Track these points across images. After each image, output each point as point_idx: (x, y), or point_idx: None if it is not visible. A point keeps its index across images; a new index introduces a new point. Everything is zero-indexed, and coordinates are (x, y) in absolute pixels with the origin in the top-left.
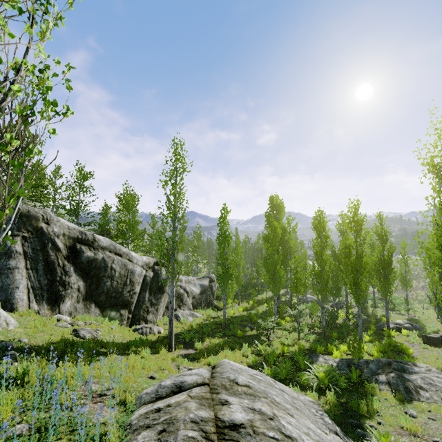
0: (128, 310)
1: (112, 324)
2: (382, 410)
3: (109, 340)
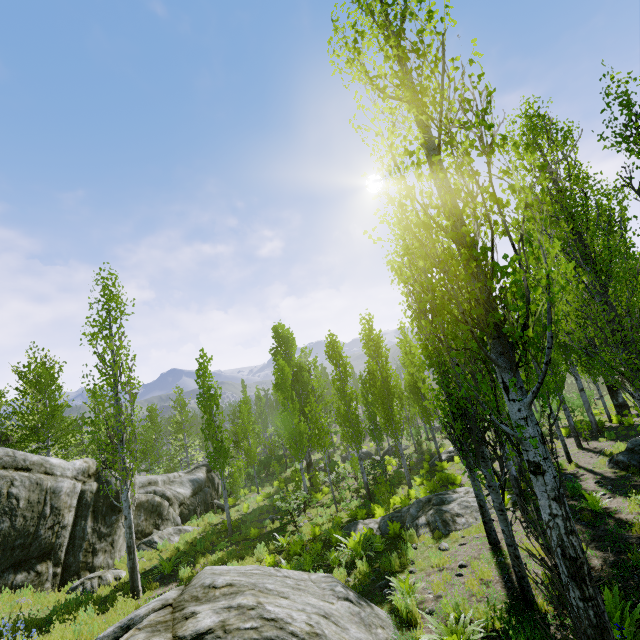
0: (52, 561)
1: (21, 595)
2: (417, 557)
3: (9, 620)
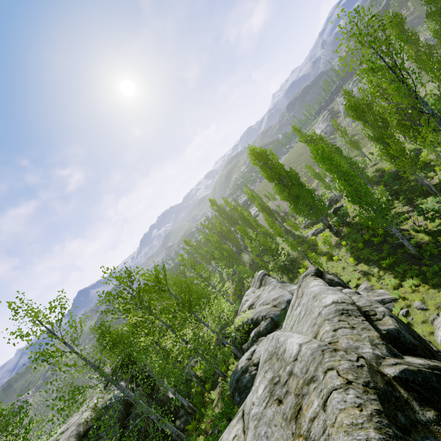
0: None
1: None
2: None
3: None
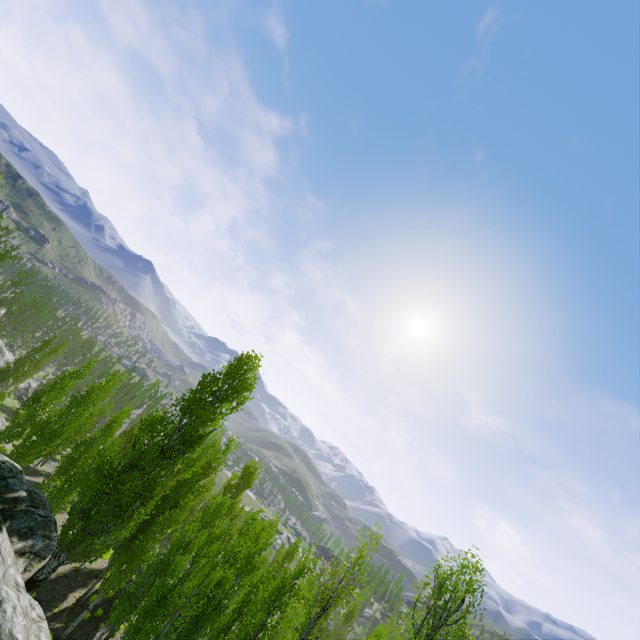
0: None
1: None
2: None
3: None
